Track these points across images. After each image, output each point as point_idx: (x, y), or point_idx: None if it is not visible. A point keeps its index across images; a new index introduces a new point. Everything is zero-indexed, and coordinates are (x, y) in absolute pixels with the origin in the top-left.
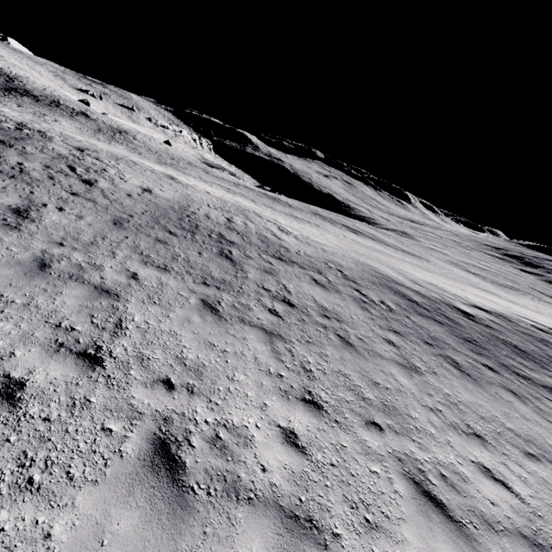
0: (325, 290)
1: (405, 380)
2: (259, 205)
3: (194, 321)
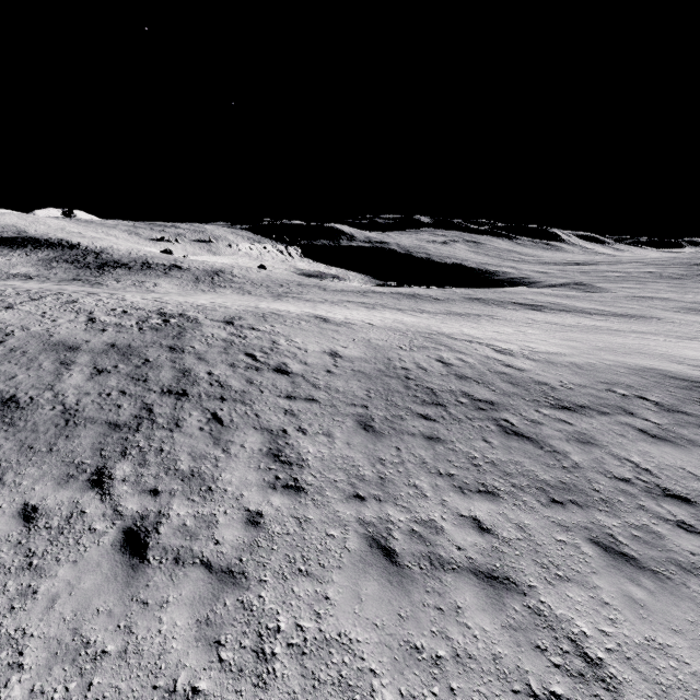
0: (676, 446)
1: None
2: (412, 314)
3: (641, 599)
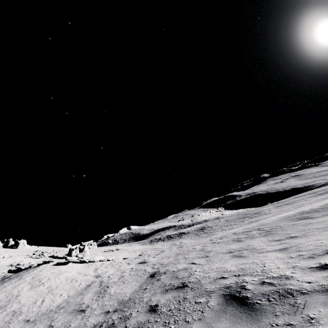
0: (304, 199)
1: (315, 198)
2: None
3: (293, 204)
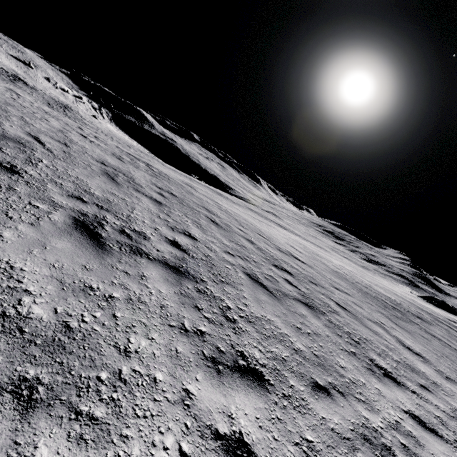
0: None
1: None
2: None
3: None
